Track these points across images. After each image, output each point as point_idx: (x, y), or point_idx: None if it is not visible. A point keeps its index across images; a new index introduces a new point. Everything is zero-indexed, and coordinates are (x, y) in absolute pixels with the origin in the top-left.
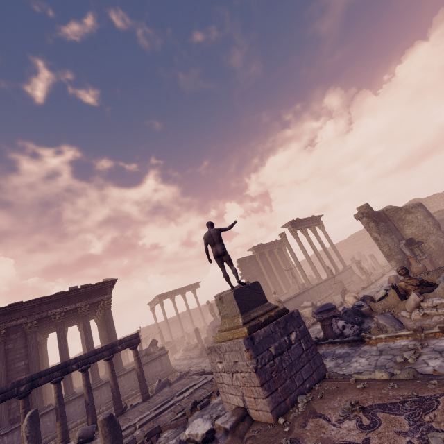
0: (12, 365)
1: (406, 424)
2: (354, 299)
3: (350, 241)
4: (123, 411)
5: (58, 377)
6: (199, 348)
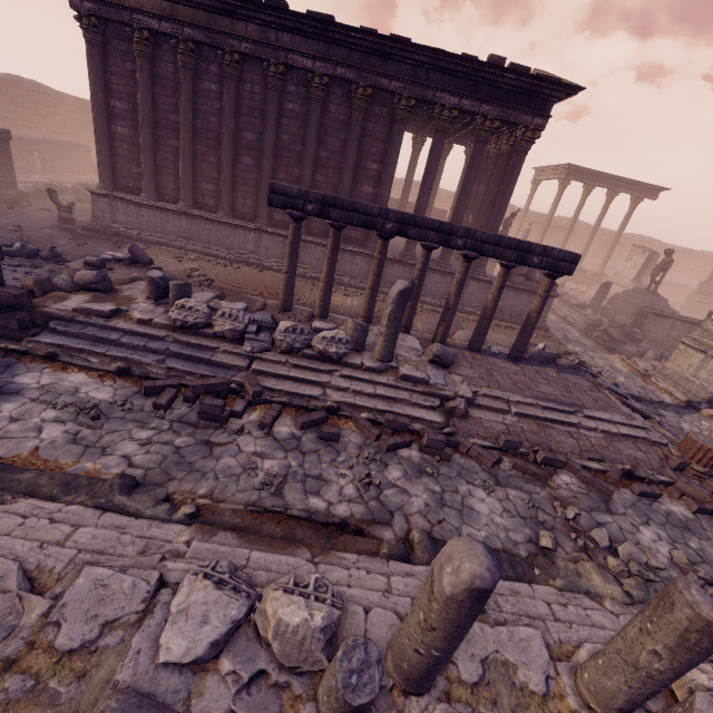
0: (363, 160)
1: None
2: None
3: None
4: (480, 349)
5: (433, 244)
6: (586, 315)
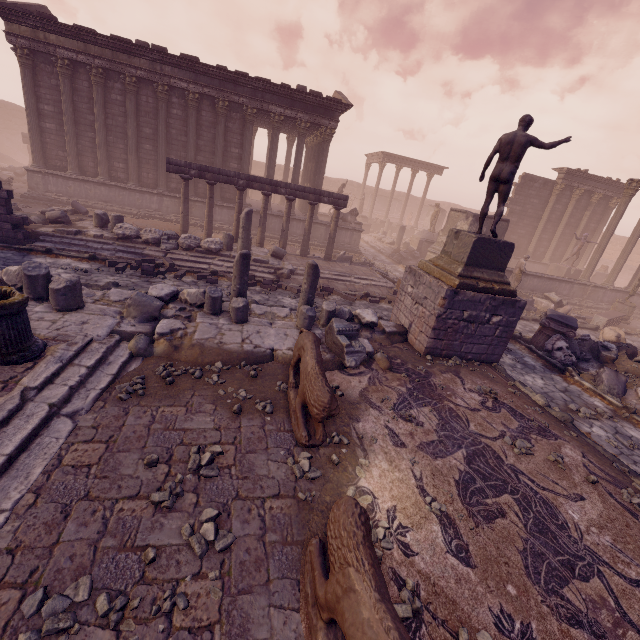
0: (228, 147)
1: (514, 426)
2: (614, 337)
3: None
4: (306, 255)
5: (268, 192)
6: (393, 248)
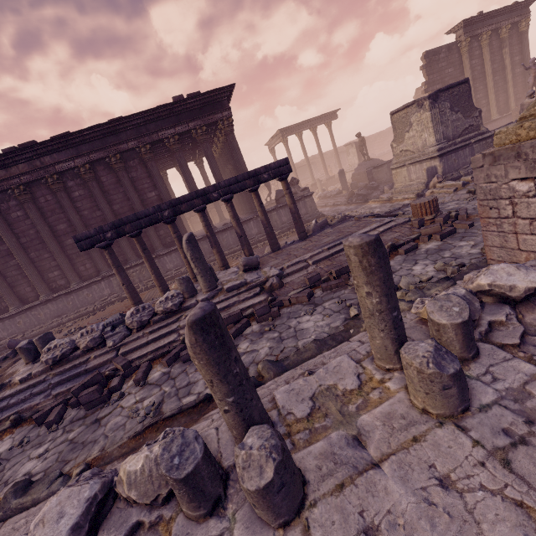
0: (143, 195)
1: None
2: None
3: None
4: (279, 247)
5: (200, 206)
6: (344, 195)
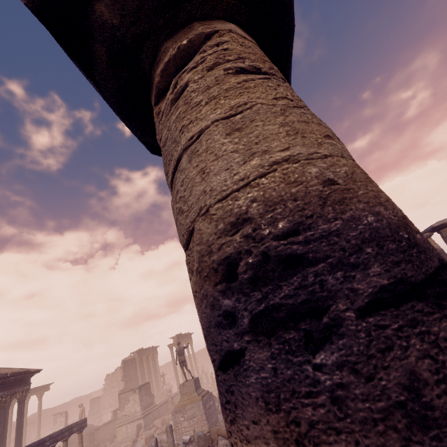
0: None
1: None
2: (216, 395)
3: (199, 354)
4: None
5: None
6: None
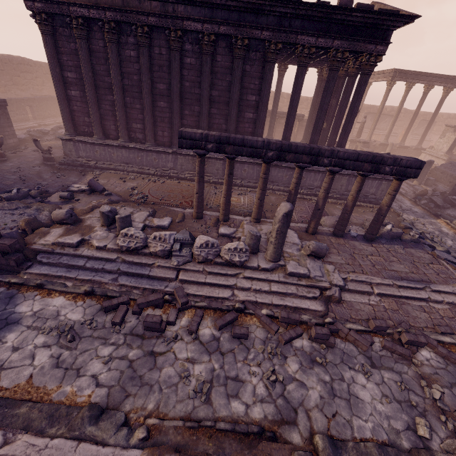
0: (244, 94)
1: None
2: None
3: None
4: (343, 234)
5: (305, 164)
6: (414, 186)
